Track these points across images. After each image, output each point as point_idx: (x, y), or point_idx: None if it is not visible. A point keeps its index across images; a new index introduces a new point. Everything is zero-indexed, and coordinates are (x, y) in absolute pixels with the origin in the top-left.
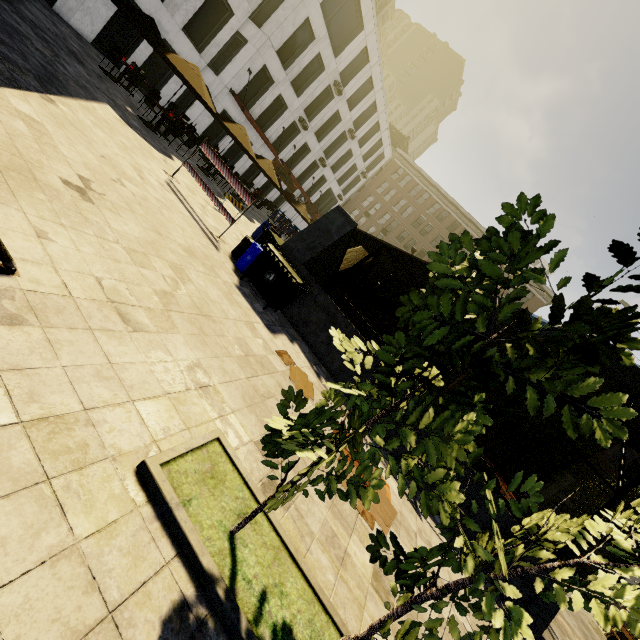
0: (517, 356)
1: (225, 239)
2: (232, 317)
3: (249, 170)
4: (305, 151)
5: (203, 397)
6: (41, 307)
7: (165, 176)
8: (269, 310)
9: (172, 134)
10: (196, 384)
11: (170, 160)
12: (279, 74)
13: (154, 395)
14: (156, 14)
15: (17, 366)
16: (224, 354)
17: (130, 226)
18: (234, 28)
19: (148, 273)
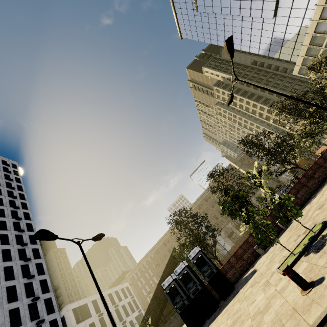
0: None
1: None
2: None
3: None
4: None
5: None
6: None
7: None
8: None
9: None
10: None
11: None
12: None
13: None
14: None
15: None
16: None
17: None
18: None
19: None
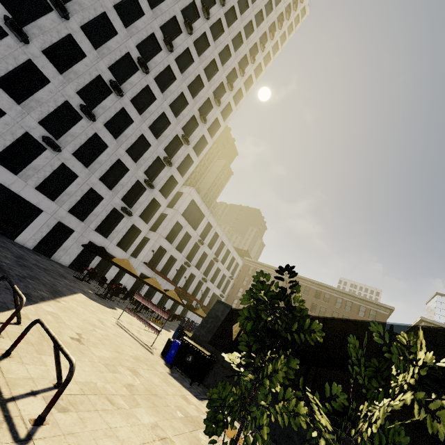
0: (285, 324)
1: (155, 346)
2: (171, 393)
3: (161, 300)
4: (192, 277)
5: (164, 444)
6: (74, 402)
7: (114, 320)
8: (194, 385)
9: (115, 296)
10: (158, 437)
11: (115, 310)
12: (168, 246)
13: (136, 444)
14: (103, 243)
15: (70, 432)
16: (171, 417)
17: (104, 352)
18: (142, 236)
19: (118, 375)
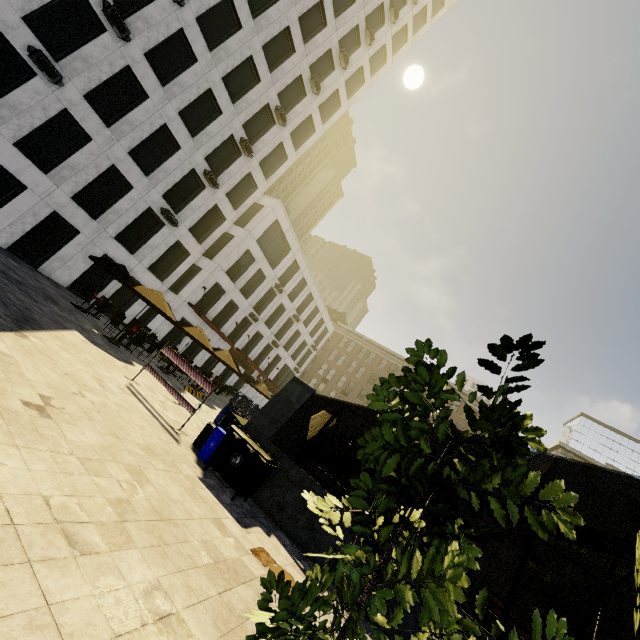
0: (468, 469)
1: (186, 430)
2: (197, 516)
3: (207, 362)
4: (258, 337)
5: (163, 633)
6: None
7: (126, 381)
8: (238, 500)
9: (134, 344)
10: (154, 614)
11: (131, 366)
12: (229, 286)
13: None
14: (127, 262)
15: None
16: (189, 565)
17: (87, 434)
18: (191, 262)
19: (103, 481)
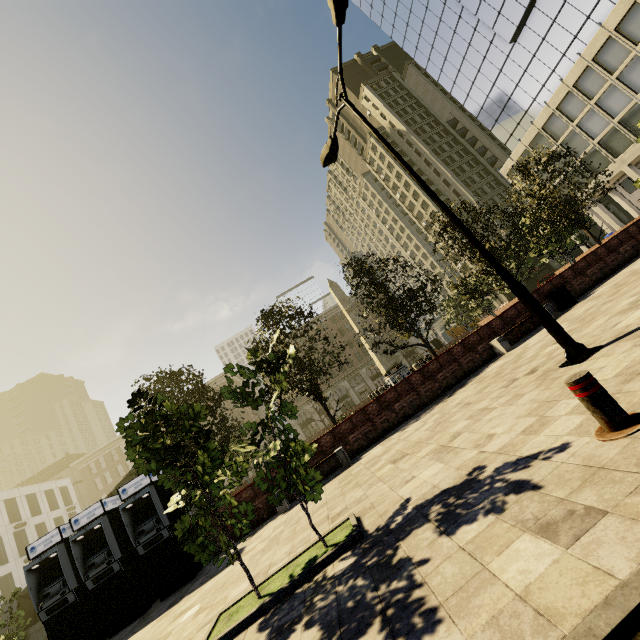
0: None
1: None
2: None
3: None
4: (8, 579)
5: None
6: None
7: None
8: None
9: None
10: None
11: None
12: None
13: None
14: None
15: None
16: None
17: None
18: None
19: None
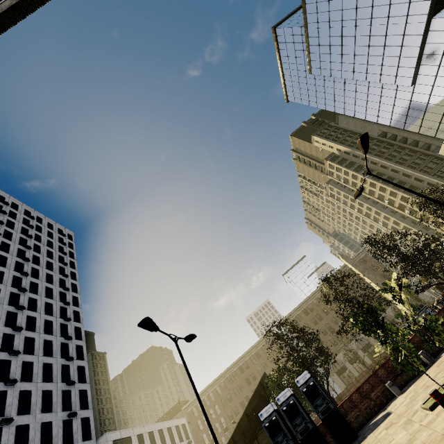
0: None
1: None
2: None
3: None
4: None
5: None
6: None
7: None
8: None
9: None
10: None
11: None
12: None
13: None
14: None
15: None
16: None
17: None
18: None
19: None
